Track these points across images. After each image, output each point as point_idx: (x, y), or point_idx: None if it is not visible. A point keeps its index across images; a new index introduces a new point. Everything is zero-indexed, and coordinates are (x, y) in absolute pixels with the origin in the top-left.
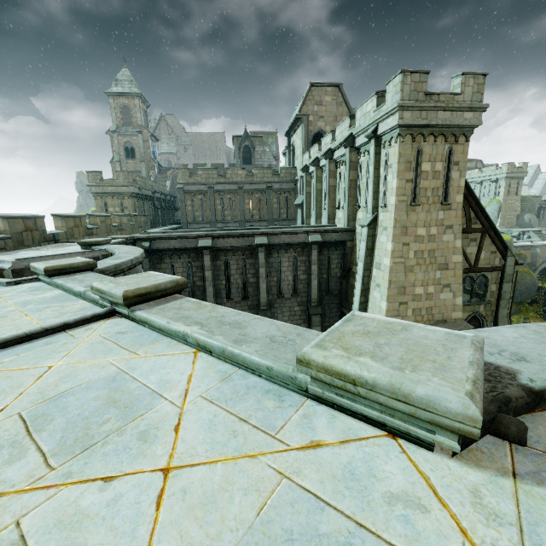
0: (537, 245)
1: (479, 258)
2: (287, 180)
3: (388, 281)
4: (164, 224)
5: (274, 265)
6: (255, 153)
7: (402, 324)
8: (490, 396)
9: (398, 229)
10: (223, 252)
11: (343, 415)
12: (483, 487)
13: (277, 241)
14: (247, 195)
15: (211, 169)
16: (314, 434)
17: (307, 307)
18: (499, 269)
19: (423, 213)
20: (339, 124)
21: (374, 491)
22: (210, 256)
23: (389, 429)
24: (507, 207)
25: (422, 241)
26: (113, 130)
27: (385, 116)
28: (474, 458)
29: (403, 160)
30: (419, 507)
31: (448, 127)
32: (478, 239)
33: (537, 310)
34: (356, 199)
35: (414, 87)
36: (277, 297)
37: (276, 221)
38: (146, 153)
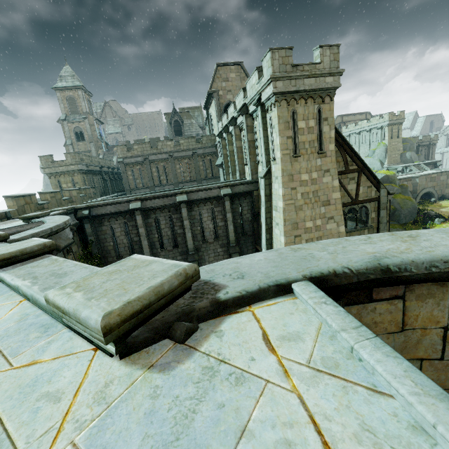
0: (416, 176)
1: (359, 192)
2: (208, 145)
3: (283, 219)
4: (114, 193)
5: (196, 217)
6: (184, 126)
7: (151, 261)
8: (181, 309)
9: (286, 177)
10: (153, 211)
11: (78, 338)
12: (118, 379)
13: (196, 197)
14: (178, 162)
15: (144, 143)
16: (41, 355)
17: (227, 248)
18: (375, 199)
19: (304, 162)
20: (237, 96)
21: (37, 392)
22: (141, 216)
23: (95, 344)
24: (392, 148)
25: (306, 184)
26: (63, 119)
27: (264, 87)
28: (137, 358)
29: (282, 121)
30: (56, 399)
31: (314, 91)
32: (355, 177)
33: (418, 228)
34: (256, 156)
35: (282, 61)
36: (202, 242)
37: (204, 180)
38: (93, 135)
